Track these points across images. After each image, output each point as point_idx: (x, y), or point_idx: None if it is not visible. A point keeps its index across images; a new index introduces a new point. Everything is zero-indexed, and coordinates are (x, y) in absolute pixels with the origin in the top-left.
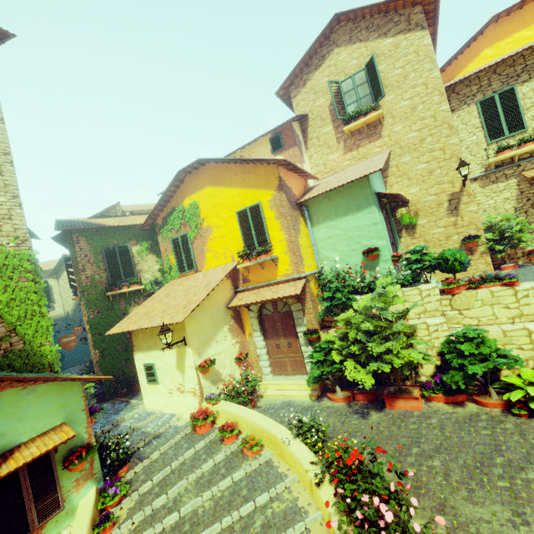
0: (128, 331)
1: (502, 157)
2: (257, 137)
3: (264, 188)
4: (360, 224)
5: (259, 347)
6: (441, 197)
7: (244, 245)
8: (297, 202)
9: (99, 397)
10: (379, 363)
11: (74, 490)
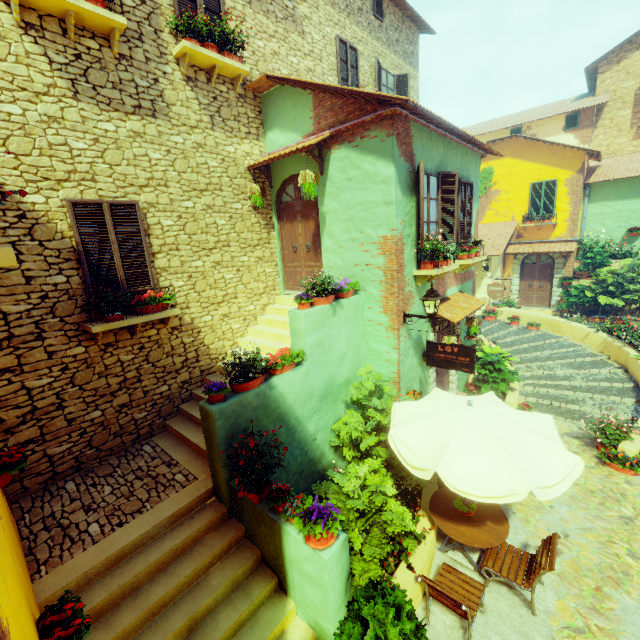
0: None
1: None
2: (557, 114)
3: (565, 169)
4: (633, 208)
5: (514, 285)
6: None
7: (529, 210)
8: (585, 182)
9: None
10: (631, 295)
11: None
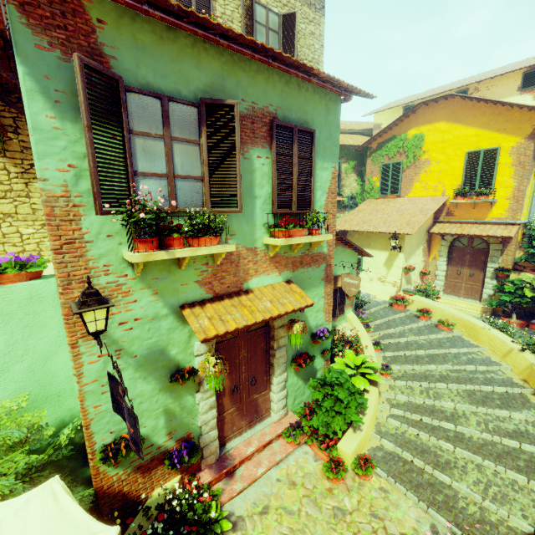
0: (353, 231)
1: None
2: (510, 70)
3: (510, 134)
4: None
5: (440, 269)
6: None
7: (463, 184)
8: None
9: None
10: None
11: (346, 308)
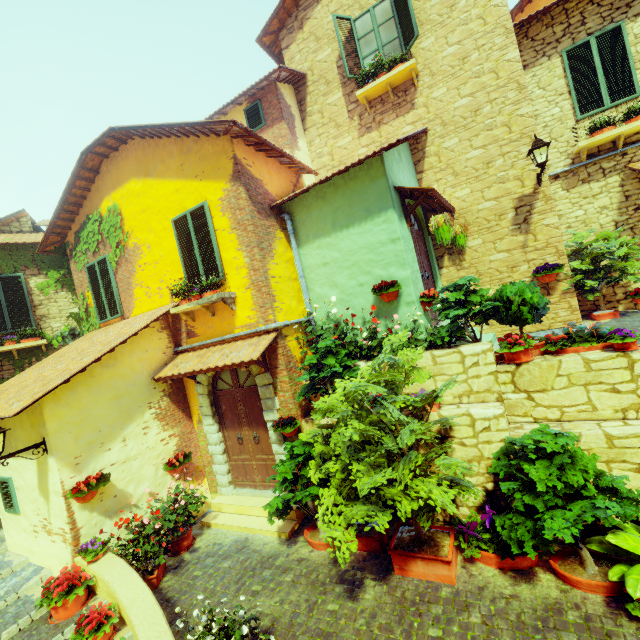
0: None
1: (600, 138)
2: (223, 105)
3: (211, 179)
4: (369, 242)
5: (212, 442)
6: (504, 203)
7: (185, 276)
8: (271, 204)
9: None
10: (369, 508)
11: None
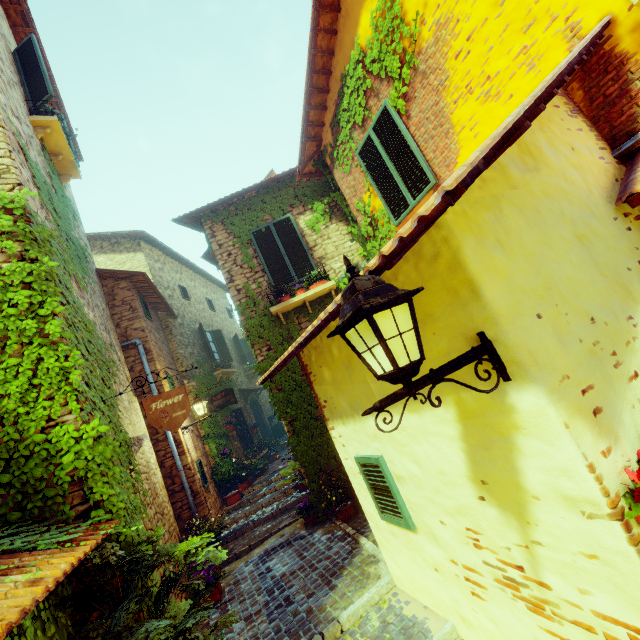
0: (282, 363)
1: None
2: None
3: None
4: None
5: None
6: None
7: None
8: None
9: (306, 514)
10: None
11: None
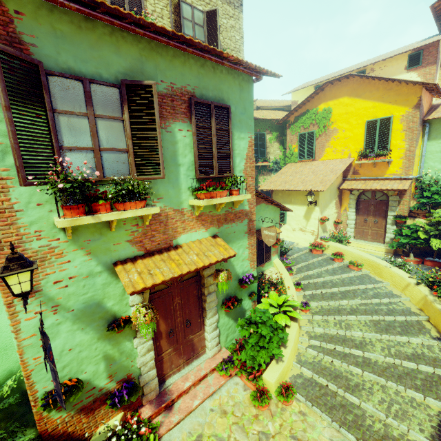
0: (277, 190)
1: None
2: (398, 53)
3: (400, 105)
4: None
5: (350, 219)
6: None
7: (364, 147)
8: (424, 119)
9: None
10: None
11: (272, 255)
